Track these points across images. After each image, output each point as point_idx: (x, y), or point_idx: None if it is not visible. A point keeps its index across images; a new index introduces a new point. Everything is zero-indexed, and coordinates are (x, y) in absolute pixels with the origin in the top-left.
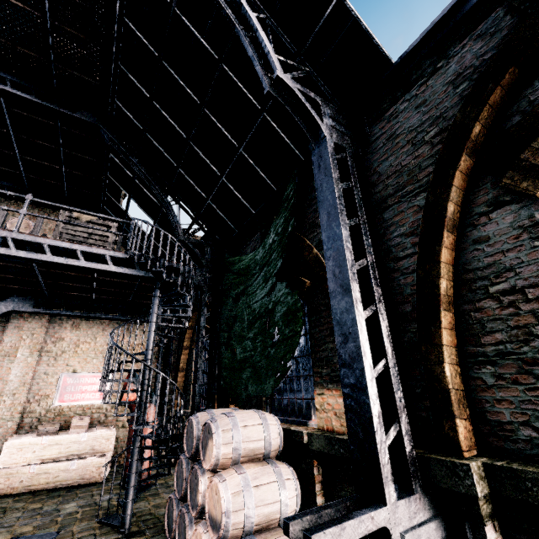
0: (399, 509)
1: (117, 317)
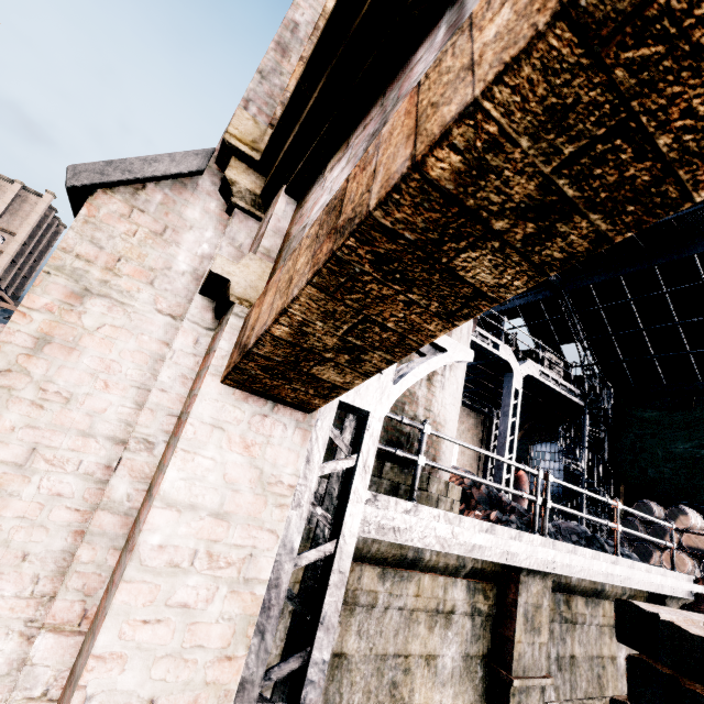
0: None
1: (472, 405)
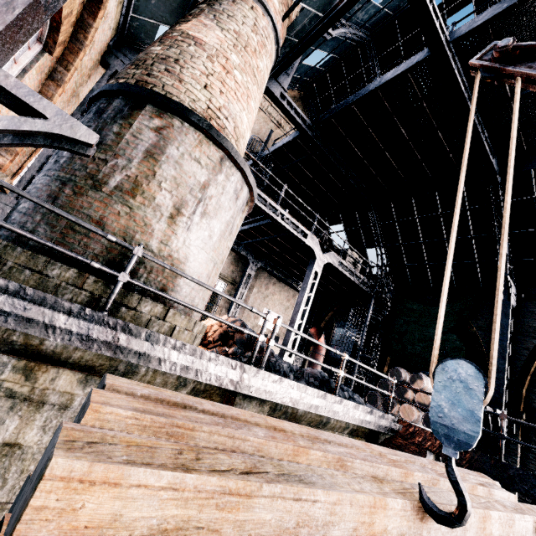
0: None
1: (297, 288)
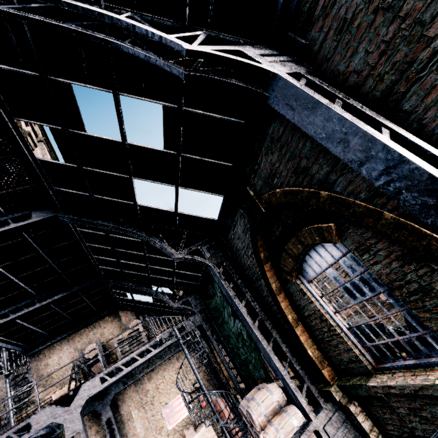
0: (319, 419)
1: (167, 357)
